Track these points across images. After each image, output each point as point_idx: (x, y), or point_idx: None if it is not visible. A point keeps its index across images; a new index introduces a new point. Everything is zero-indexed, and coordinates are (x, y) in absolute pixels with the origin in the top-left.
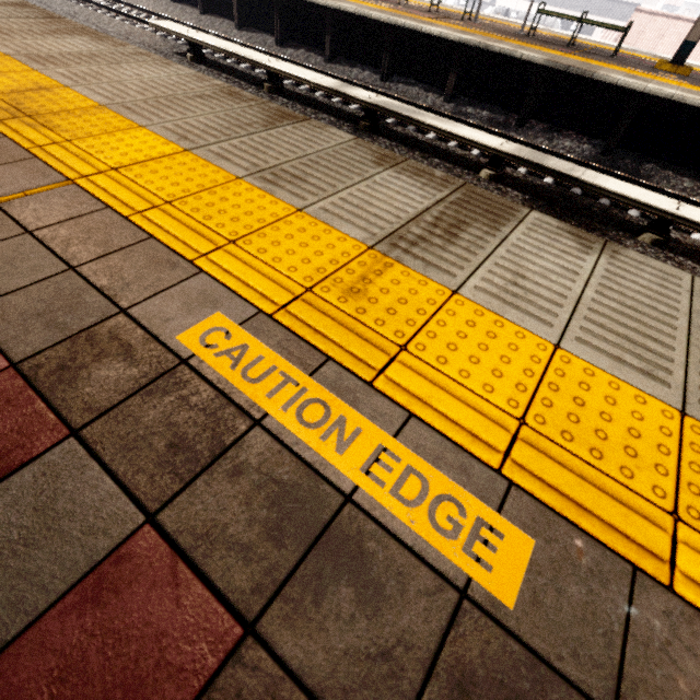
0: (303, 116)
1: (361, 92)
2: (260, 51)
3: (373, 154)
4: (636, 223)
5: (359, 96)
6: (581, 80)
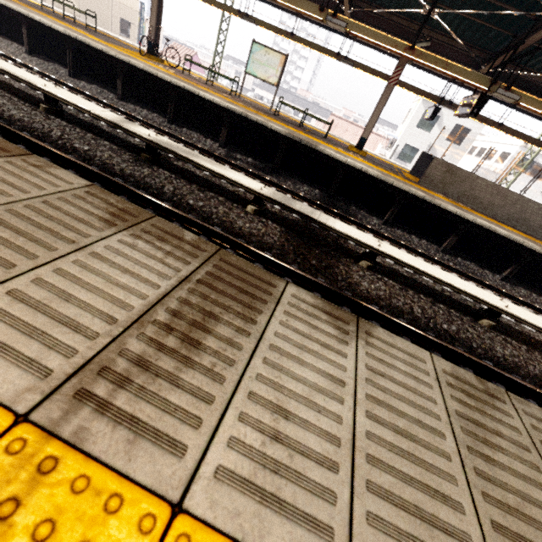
0: (21, 149)
1: (142, 129)
2: (49, 77)
3: (108, 208)
4: (355, 251)
5: (139, 133)
6: (309, 149)
